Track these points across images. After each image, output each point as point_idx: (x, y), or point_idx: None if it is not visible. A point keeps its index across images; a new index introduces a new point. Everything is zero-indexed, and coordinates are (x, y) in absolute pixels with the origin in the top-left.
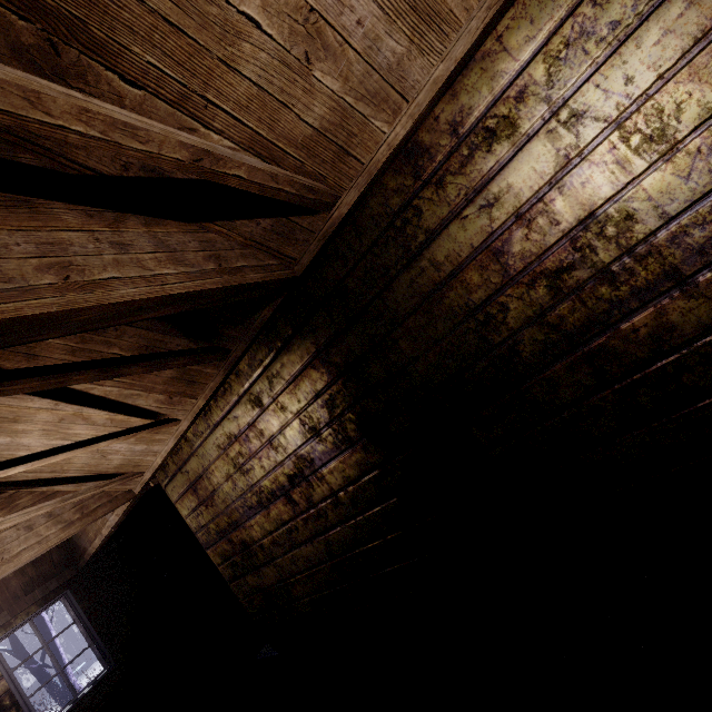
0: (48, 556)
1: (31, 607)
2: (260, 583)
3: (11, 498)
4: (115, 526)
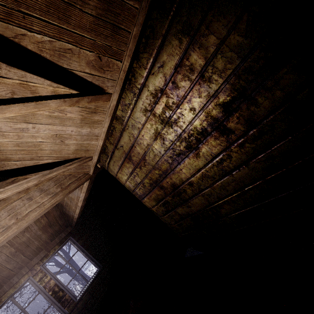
0: (56, 222)
1: (55, 246)
2: (189, 211)
3: (13, 183)
4: (84, 200)
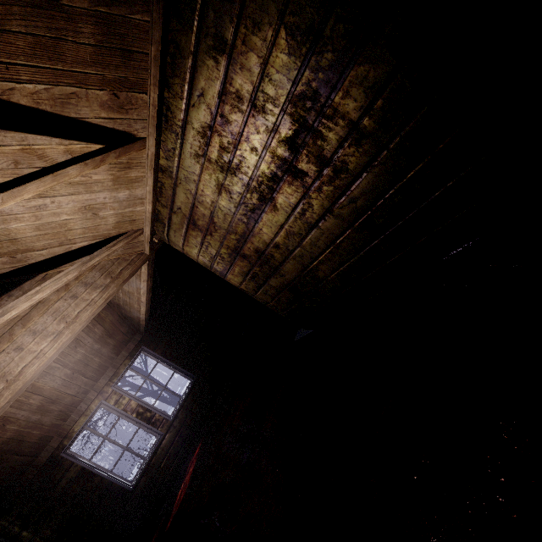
0: (117, 330)
1: (125, 361)
2: (284, 281)
3: (45, 280)
4: (148, 293)
